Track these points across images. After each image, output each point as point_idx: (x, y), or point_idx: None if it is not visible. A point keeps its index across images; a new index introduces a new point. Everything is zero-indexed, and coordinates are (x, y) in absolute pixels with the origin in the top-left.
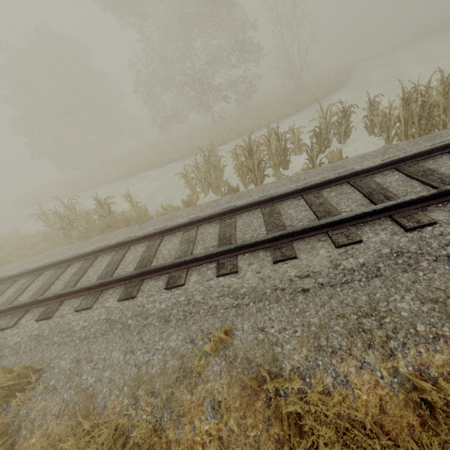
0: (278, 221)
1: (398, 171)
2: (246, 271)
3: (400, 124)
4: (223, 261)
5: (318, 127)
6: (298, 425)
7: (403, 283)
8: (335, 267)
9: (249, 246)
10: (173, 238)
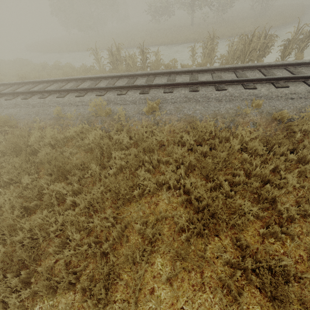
0: (274, 75)
1: None
2: (261, 89)
3: None
4: (247, 84)
5: (289, 39)
6: (291, 129)
7: None
8: (309, 92)
9: (262, 80)
10: (205, 75)
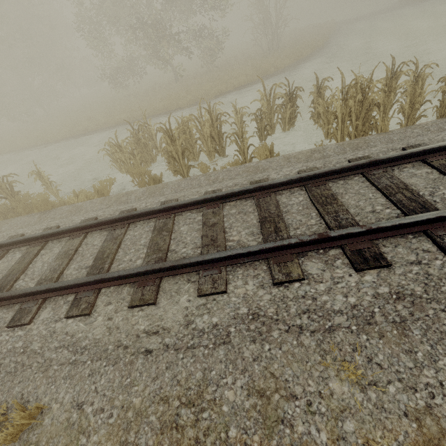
0: (163, 242)
1: (305, 190)
2: (99, 314)
3: (337, 121)
4: (82, 295)
5: (261, 110)
6: None
7: (244, 358)
8: (186, 325)
9: (113, 279)
10: (56, 245)
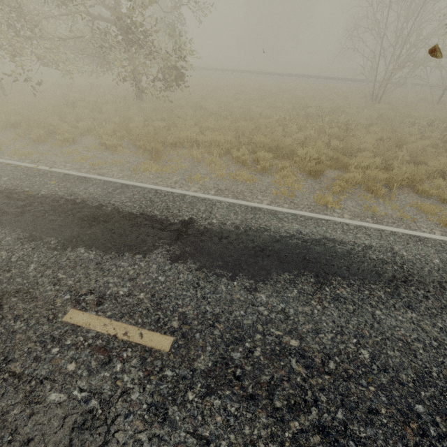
0: None
1: None
2: None
3: None
4: None
5: None
6: None
7: None
8: None
9: None
10: None
